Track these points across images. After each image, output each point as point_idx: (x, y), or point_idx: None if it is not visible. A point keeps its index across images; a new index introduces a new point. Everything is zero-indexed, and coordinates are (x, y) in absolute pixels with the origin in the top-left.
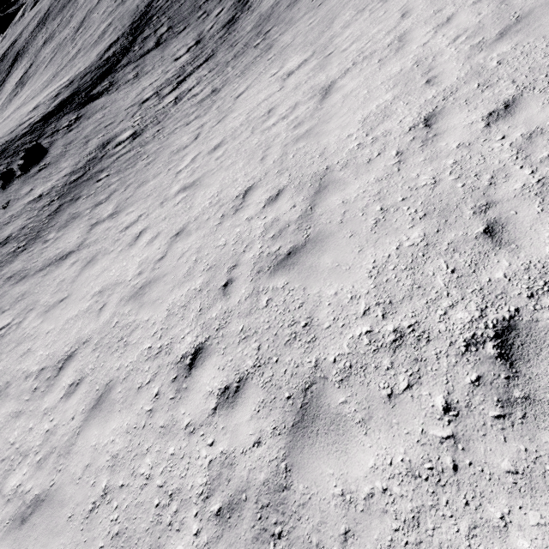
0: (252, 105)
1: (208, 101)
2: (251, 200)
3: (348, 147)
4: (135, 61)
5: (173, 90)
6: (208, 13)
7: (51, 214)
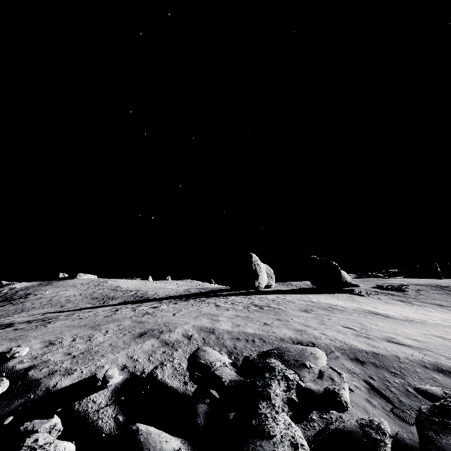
0: None
1: None
2: None
3: None
4: None
5: None
6: None
7: None
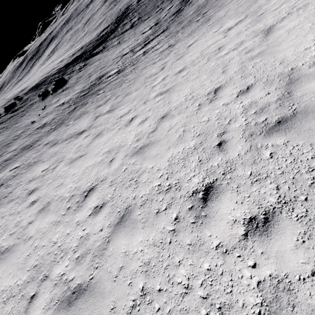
0: (203, 47)
1: (166, 51)
2: (223, 94)
3: (310, 55)
4: (118, 36)
5: (142, 48)
6: (162, 9)
7: (70, 112)
